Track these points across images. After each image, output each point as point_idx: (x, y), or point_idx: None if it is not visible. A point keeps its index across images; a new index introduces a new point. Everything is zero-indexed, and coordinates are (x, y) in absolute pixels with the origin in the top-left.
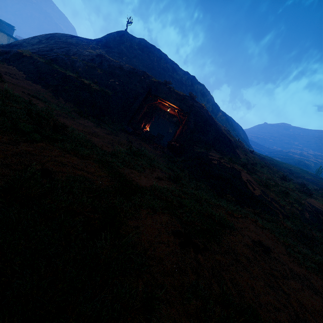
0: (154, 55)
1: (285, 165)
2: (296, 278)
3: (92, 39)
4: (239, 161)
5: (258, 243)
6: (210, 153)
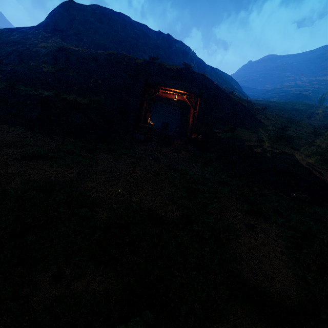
0: (116, 23)
1: (288, 105)
2: None
3: (36, 26)
4: (268, 131)
5: None
6: (243, 137)
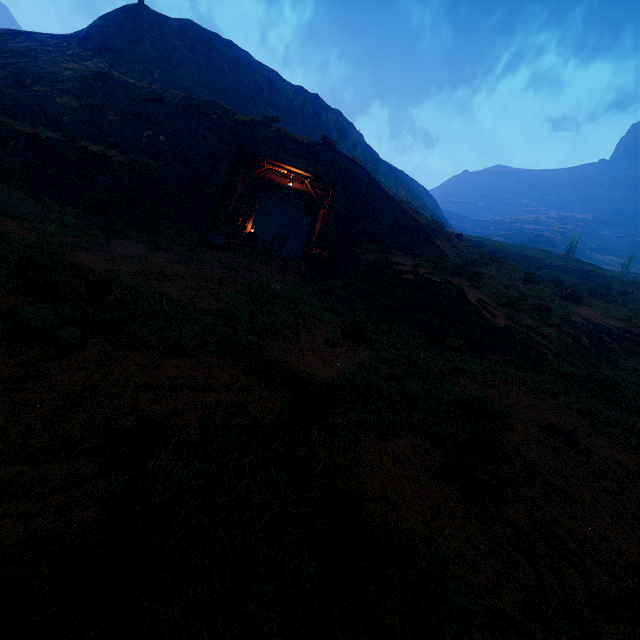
0: (222, 58)
1: (514, 248)
2: (635, 479)
3: (66, 35)
4: (446, 263)
5: (551, 429)
6: (394, 260)
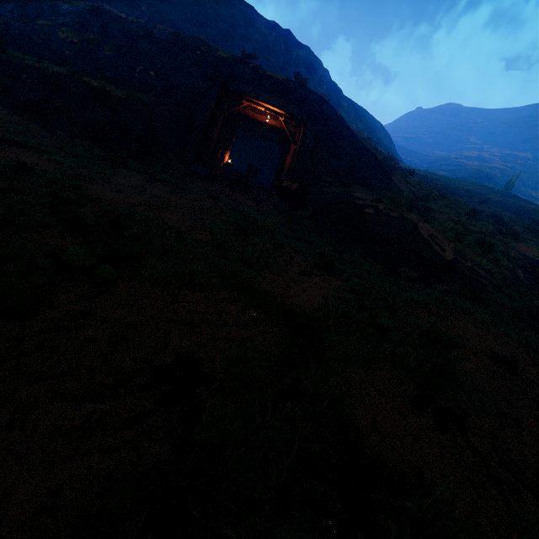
0: None
1: (458, 183)
2: None
3: None
4: (400, 198)
5: (497, 359)
6: (356, 194)
